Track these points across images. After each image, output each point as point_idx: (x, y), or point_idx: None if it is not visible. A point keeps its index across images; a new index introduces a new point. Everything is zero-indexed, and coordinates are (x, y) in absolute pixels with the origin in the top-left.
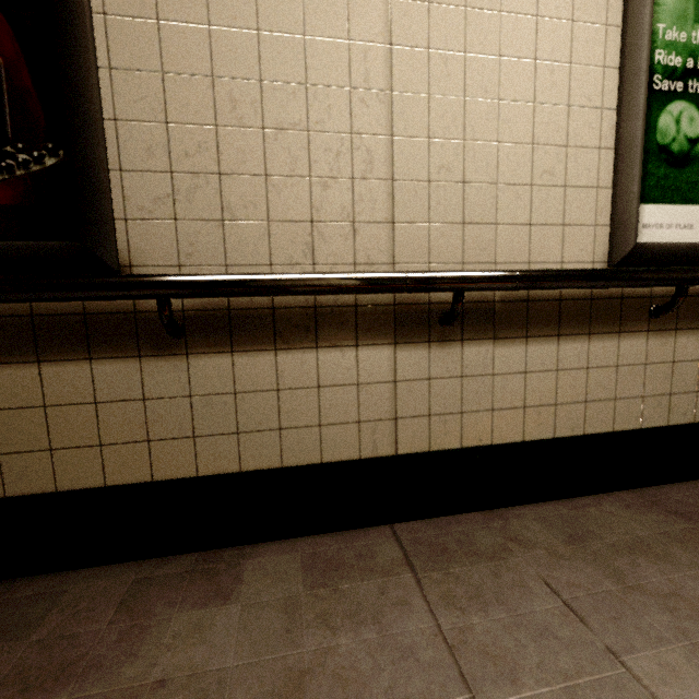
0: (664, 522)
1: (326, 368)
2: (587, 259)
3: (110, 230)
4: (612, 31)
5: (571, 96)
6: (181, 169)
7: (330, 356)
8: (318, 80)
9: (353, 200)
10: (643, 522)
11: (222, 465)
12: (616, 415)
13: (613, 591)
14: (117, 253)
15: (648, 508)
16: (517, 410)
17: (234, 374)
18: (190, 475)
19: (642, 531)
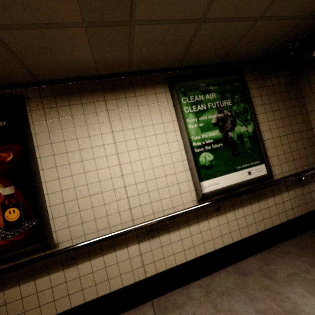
0: (236, 278)
1: (119, 256)
2: (190, 201)
3: (51, 236)
4: (179, 141)
5: (173, 160)
6: (69, 213)
7: (119, 252)
8: (102, 179)
9: (117, 206)
10: (230, 280)
11: (92, 297)
12: (215, 244)
13: (212, 313)
14: (54, 241)
15: (234, 273)
16: (181, 252)
17: (91, 266)
18: (82, 303)
19: (229, 284)
